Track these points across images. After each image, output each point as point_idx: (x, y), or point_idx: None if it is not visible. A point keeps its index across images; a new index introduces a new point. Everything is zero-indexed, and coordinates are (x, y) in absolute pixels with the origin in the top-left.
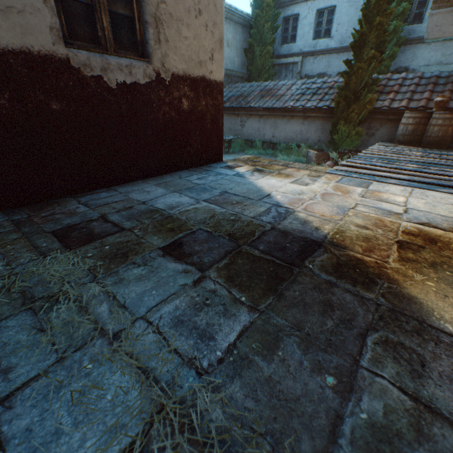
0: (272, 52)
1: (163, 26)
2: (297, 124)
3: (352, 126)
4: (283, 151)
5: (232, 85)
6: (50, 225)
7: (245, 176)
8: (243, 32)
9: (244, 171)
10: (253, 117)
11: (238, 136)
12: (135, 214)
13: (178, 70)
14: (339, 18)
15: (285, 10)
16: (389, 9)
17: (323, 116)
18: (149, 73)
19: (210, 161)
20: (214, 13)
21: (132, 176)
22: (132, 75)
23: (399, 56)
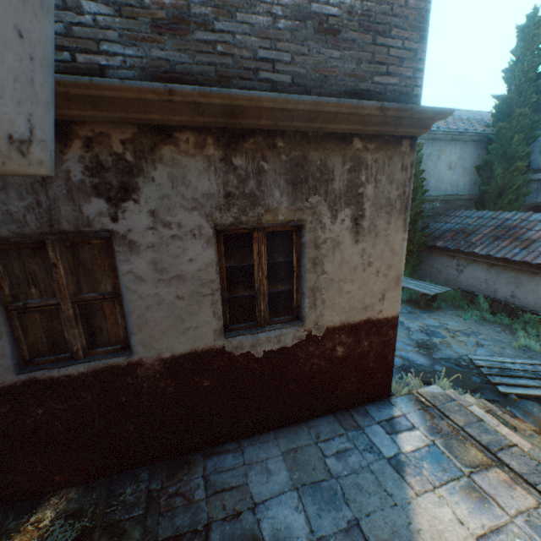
0: (526, 164)
1: (320, 291)
2: None
3: None
4: (530, 323)
5: (451, 213)
6: (166, 521)
7: (404, 472)
8: (475, 148)
9: (409, 450)
10: (476, 262)
11: (451, 282)
12: (235, 537)
13: (333, 322)
14: None
15: None
16: None
17: None
18: (299, 334)
19: (369, 399)
20: (390, 256)
21: (265, 427)
22: (280, 341)
23: None
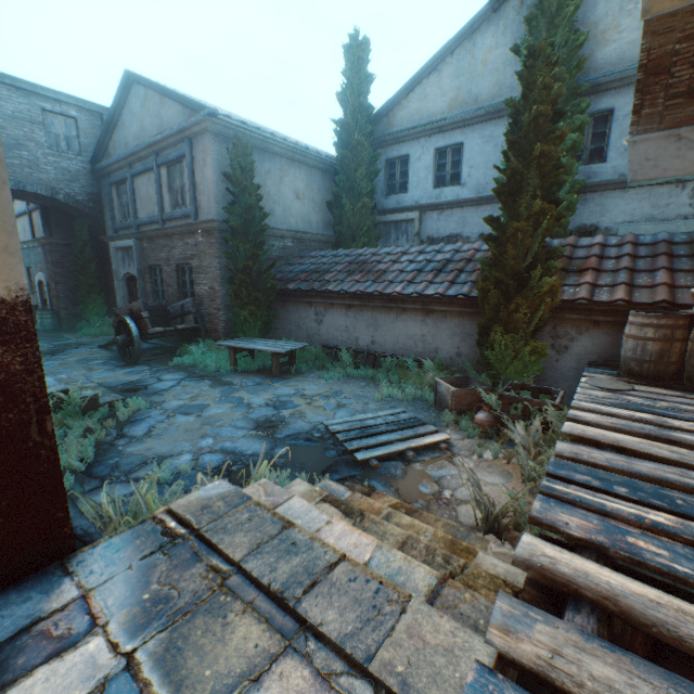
0: (374, 206)
1: None
2: (414, 322)
3: (520, 336)
4: (393, 370)
5: (306, 254)
6: None
7: None
8: (323, 179)
9: None
10: (335, 307)
11: (313, 338)
12: None
13: None
14: (470, 158)
15: (388, 150)
16: (558, 130)
17: (461, 310)
18: None
19: None
20: None
21: None
22: None
23: (578, 209)
